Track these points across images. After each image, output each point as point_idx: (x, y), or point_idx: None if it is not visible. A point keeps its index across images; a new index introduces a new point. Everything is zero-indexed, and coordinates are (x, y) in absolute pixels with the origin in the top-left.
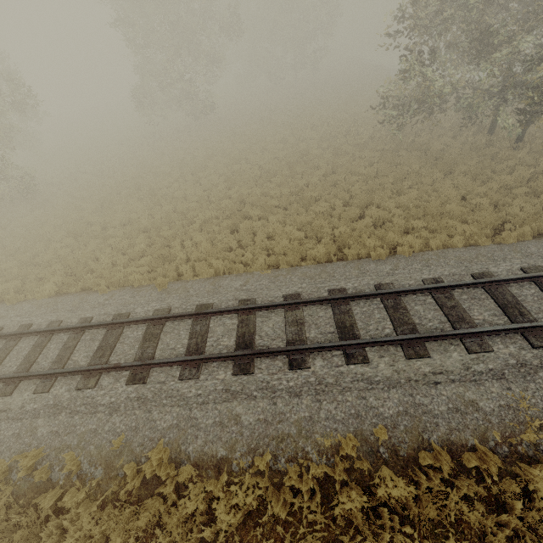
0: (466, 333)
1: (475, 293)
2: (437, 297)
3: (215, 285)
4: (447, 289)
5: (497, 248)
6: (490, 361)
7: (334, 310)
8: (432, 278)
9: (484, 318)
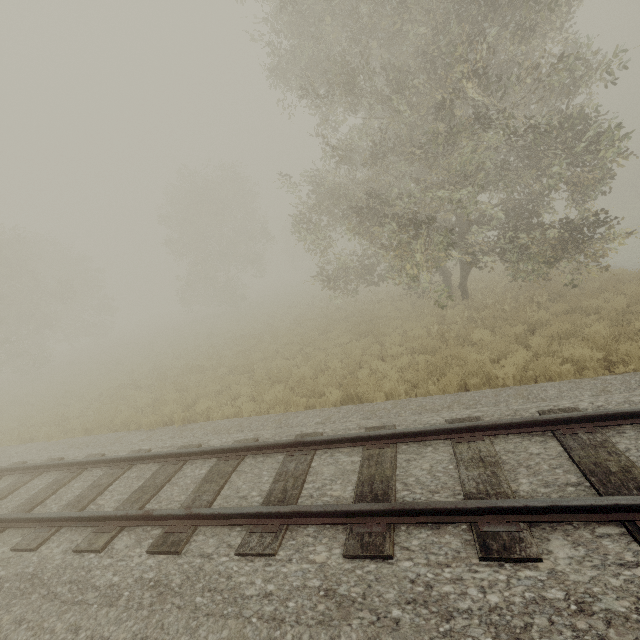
0: (39, 517)
1: (147, 471)
2: (107, 472)
3: (3, 451)
4: (128, 463)
5: (268, 417)
6: (11, 565)
7: (14, 481)
8: (140, 450)
9: (102, 503)
